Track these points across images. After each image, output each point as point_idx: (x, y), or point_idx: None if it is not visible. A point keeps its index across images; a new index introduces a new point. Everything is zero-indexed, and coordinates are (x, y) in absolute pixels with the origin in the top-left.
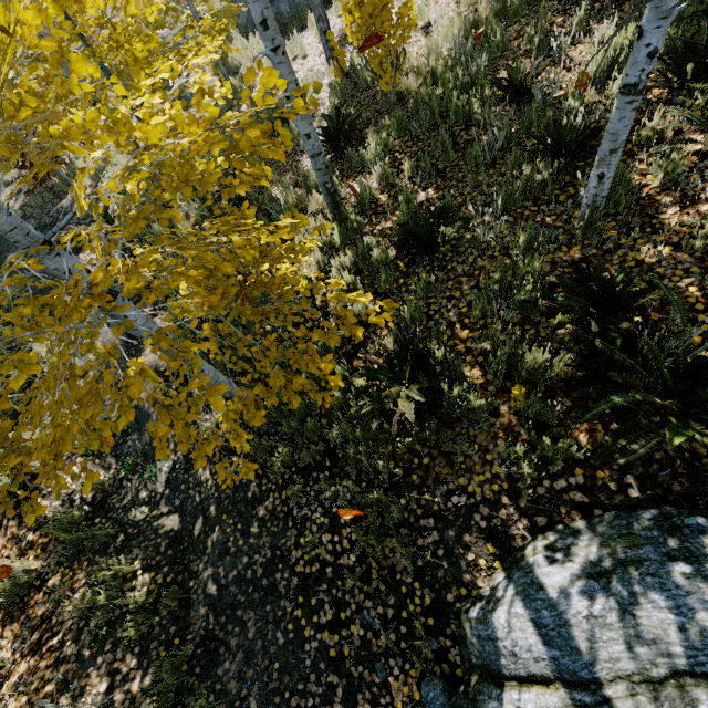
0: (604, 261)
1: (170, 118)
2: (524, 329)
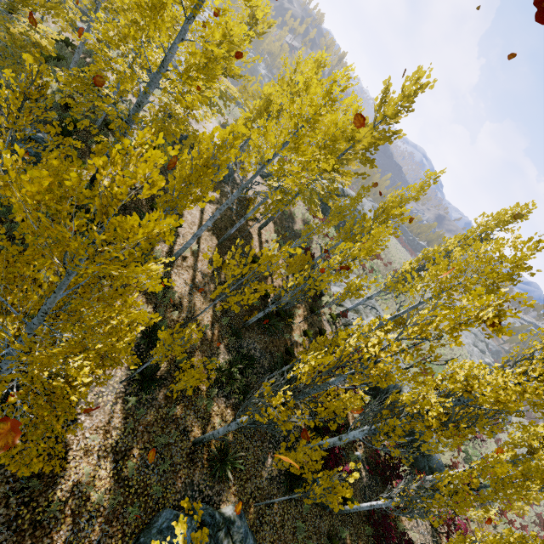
0: (88, 133)
1: (42, 30)
2: (62, 120)
